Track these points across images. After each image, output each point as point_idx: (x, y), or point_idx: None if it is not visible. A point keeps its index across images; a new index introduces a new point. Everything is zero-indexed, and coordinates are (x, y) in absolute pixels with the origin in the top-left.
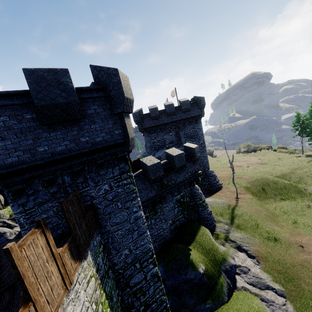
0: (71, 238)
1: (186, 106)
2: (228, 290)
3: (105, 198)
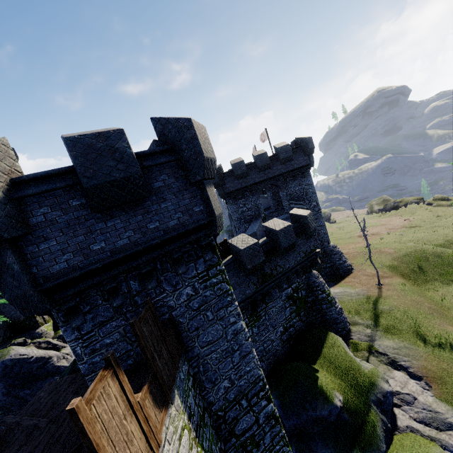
0: (151, 375)
1: (286, 154)
2: (385, 432)
3: (188, 307)
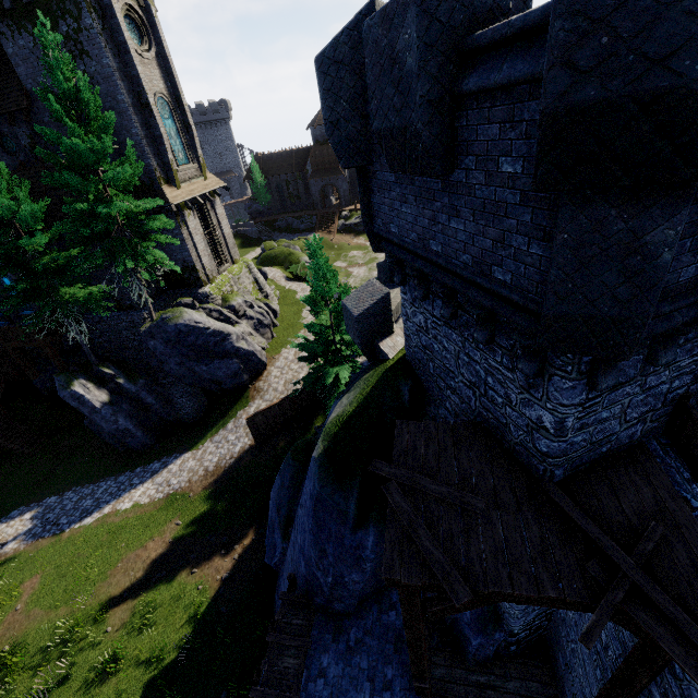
0: None
1: None
2: None
3: None
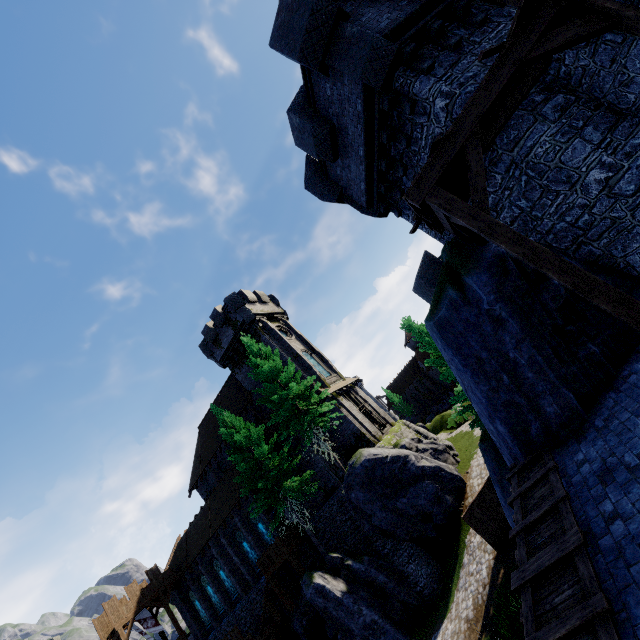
0: None
1: None
2: None
3: None
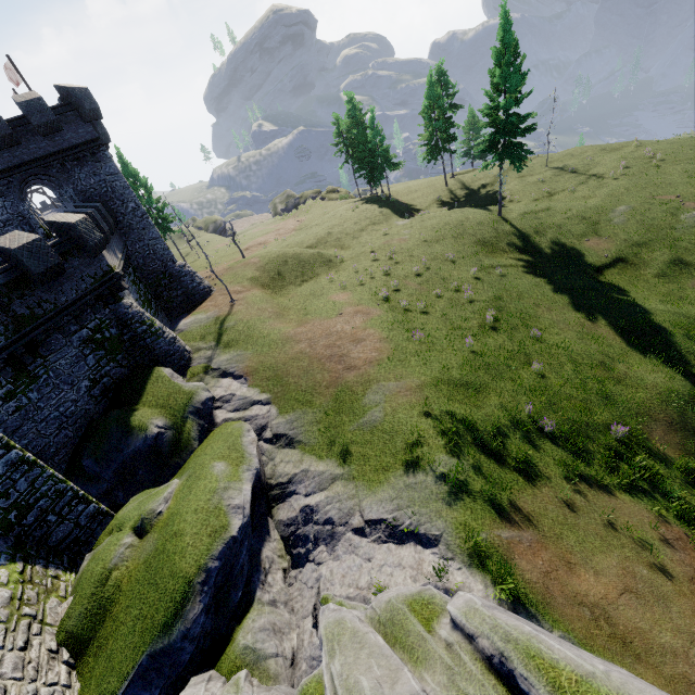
0: None
1: (44, 116)
2: (201, 432)
3: None
